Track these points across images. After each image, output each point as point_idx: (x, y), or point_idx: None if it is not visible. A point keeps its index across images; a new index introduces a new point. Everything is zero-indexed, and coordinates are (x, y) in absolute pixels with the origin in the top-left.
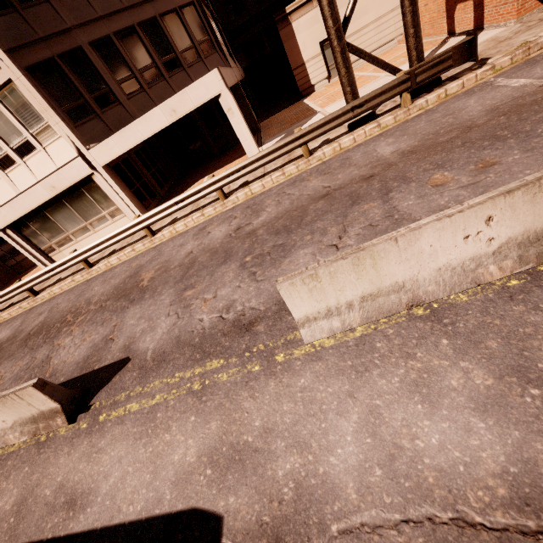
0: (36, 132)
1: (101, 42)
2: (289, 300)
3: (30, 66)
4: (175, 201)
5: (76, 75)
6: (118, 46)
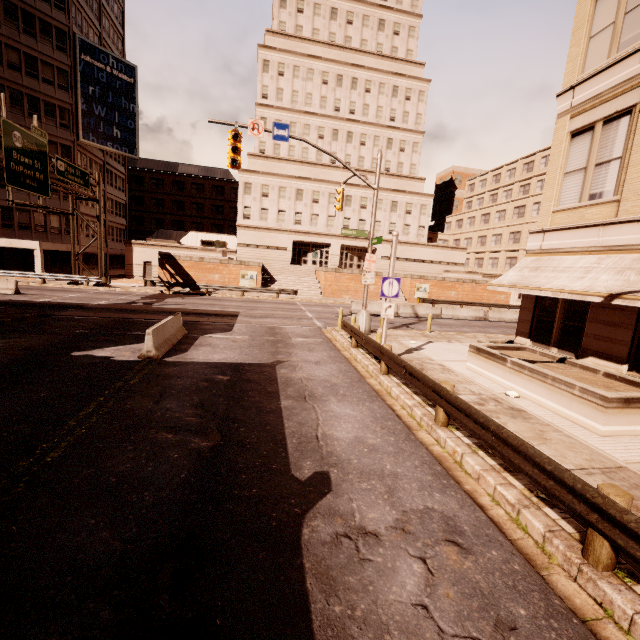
0: None
1: (6, 207)
2: None
3: None
4: None
5: None
6: (15, 212)
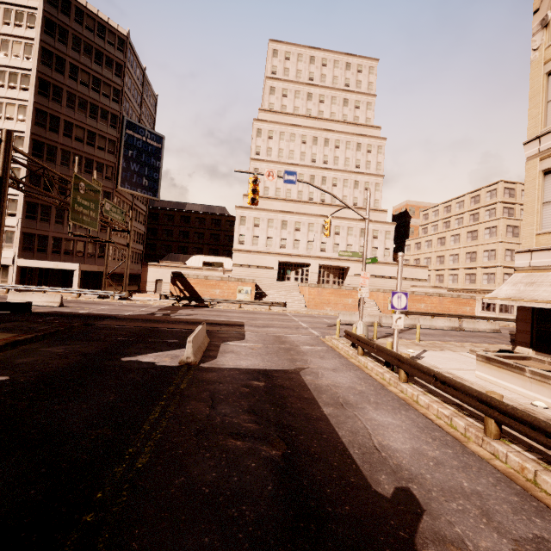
0: (6, 245)
1: (57, 238)
2: (9, 295)
3: (26, 232)
4: (26, 286)
5: (39, 241)
6: (63, 241)
